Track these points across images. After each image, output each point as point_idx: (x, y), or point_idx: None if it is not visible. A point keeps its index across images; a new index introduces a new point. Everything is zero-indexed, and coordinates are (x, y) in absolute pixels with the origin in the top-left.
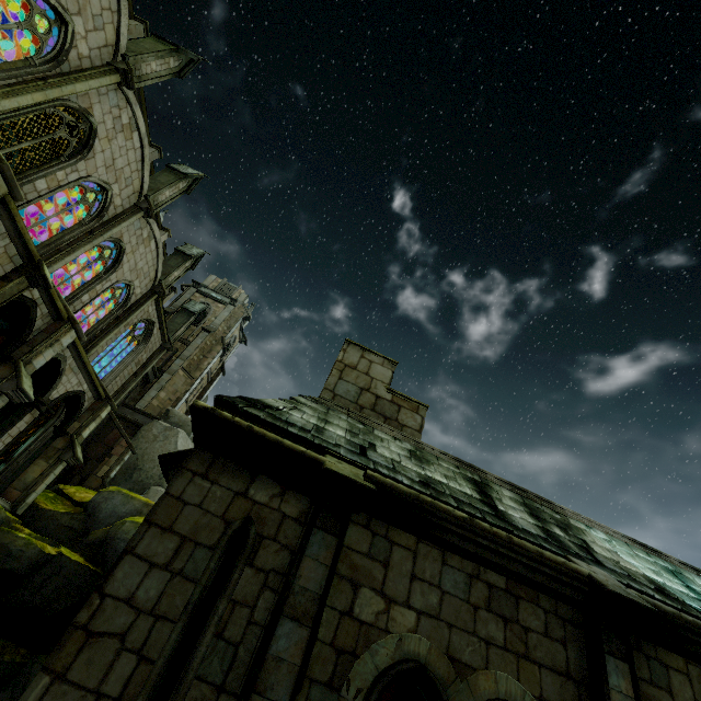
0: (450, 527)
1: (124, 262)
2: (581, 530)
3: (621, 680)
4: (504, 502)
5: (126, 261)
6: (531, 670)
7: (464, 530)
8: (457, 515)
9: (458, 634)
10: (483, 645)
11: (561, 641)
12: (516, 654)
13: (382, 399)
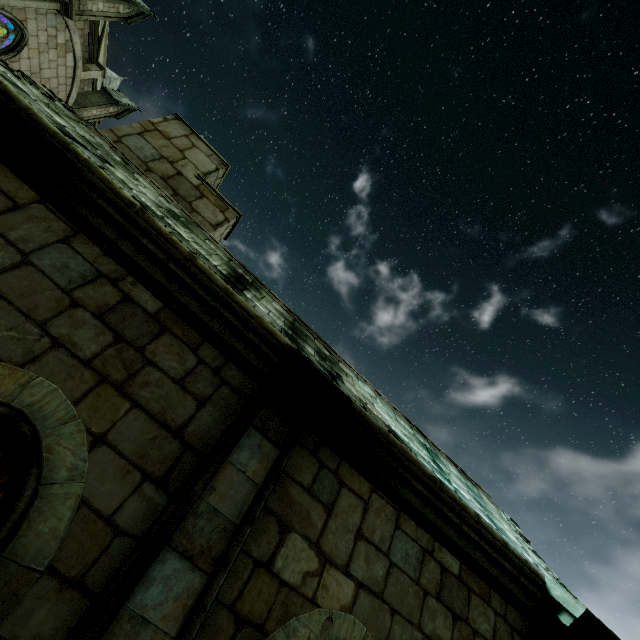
0: (103, 205)
1: (23, 56)
2: (345, 373)
3: (255, 461)
4: (262, 302)
5: (27, 56)
6: (114, 403)
7: (125, 219)
8: (121, 193)
9: (4, 311)
10: (45, 342)
11: (199, 397)
12: (101, 376)
13: (185, 178)
